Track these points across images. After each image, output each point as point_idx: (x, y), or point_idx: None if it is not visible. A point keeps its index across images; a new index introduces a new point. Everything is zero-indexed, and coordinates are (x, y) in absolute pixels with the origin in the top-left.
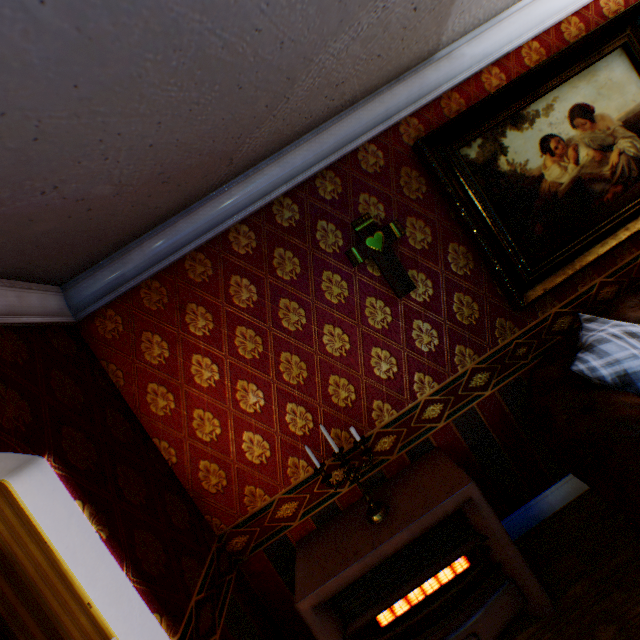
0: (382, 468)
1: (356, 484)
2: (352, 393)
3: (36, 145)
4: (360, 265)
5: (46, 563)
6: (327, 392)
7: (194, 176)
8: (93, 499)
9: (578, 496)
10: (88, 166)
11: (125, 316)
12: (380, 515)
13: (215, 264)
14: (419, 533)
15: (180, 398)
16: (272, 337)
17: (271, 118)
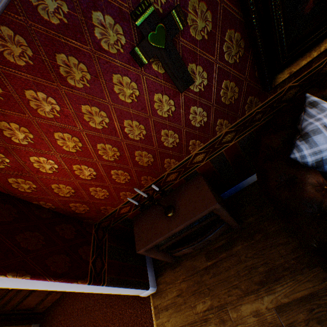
0: (171, 186)
1: (158, 195)
2: (151, 158)
3: None
4: (146, 64)
5: None
6: (135, 161)
7: None
8: (10, 269)
9: None
10: None
11: None
12: (171, 214)
13: None
14: (190, 224)
15: (37, 182)
16: (86, 136)
17: None
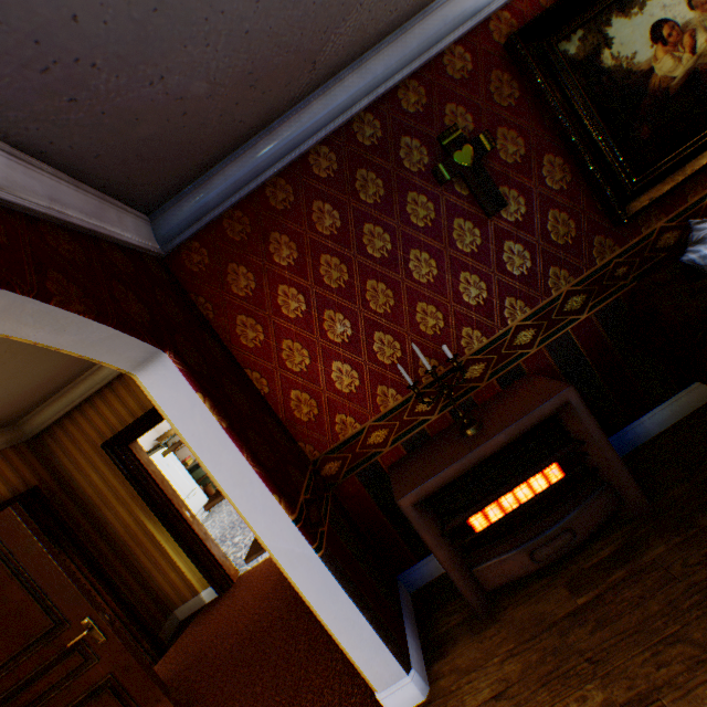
0: (472, 396)
1: (445, 412)
2: (440, 321)
3: (154, 18)
4: (447, 184)
5: (134, 524)
6: (414, 320)
7: (278, 82)
8: (210, 395)
9: (677, 421)
10: (191, 53)
11: (210, 248)
12: (474, 428)
13: (296, 190)
14: (516, 436)
15: (268, 330)
16: (357, 265)
17: (358, 8)
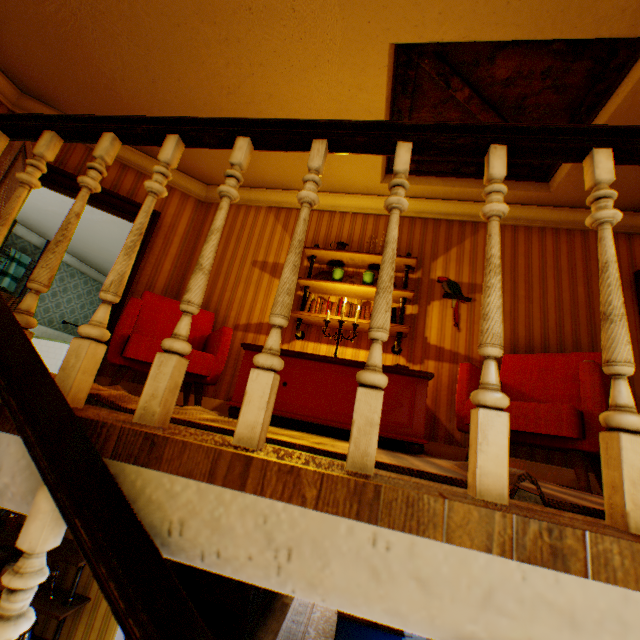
0: None
1: None
2: None
3: None
4: None
5: None
6: None
7: None
8: None
9: None
10: None
11: None
12: None
13: None
14: None
15: None
16: None
17: None
